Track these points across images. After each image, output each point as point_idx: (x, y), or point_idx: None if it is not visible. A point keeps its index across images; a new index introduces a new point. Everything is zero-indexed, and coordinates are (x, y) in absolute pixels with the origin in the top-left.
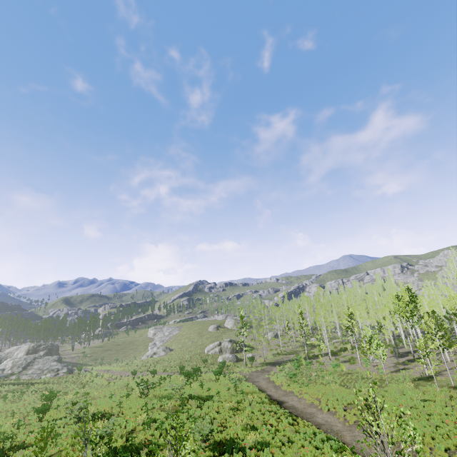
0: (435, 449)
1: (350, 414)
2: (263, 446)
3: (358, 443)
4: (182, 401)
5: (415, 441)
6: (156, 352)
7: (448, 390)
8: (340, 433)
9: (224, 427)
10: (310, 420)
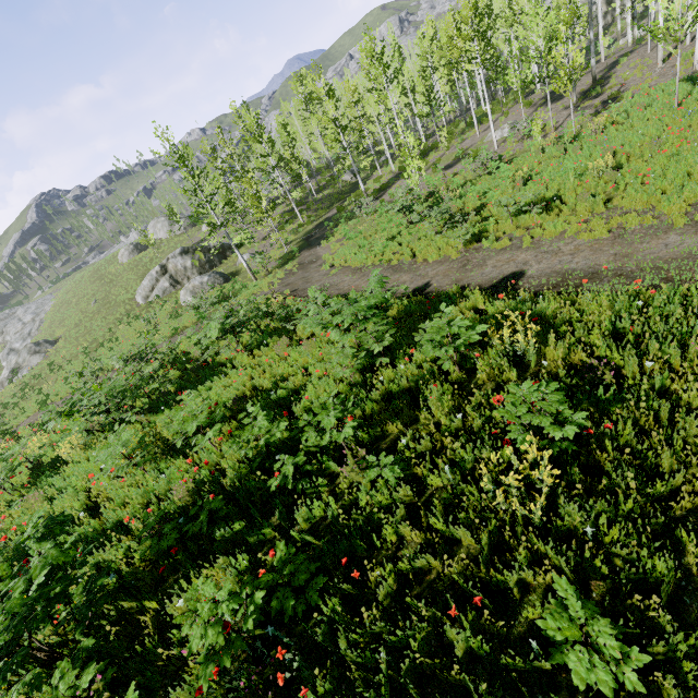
0: None
1: None
2: None
3: None
4: None
5: None
6: (17, 366)
7: None
8: None
9: None
10: None
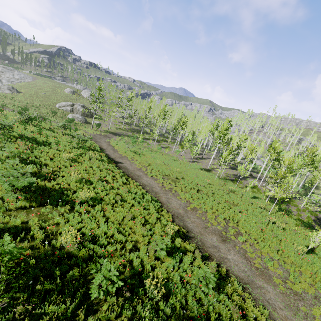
0: (219, 217)
1: (167, 183)
2: (95, 202)
3: (170, 204)
4: (4, 139)
5: (206, 209)
6: None
7: (219, 180)
8: (158, 194)
9: (56, 175)
10: (137, 180)
